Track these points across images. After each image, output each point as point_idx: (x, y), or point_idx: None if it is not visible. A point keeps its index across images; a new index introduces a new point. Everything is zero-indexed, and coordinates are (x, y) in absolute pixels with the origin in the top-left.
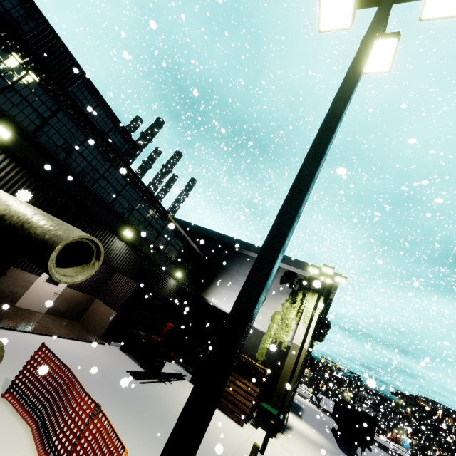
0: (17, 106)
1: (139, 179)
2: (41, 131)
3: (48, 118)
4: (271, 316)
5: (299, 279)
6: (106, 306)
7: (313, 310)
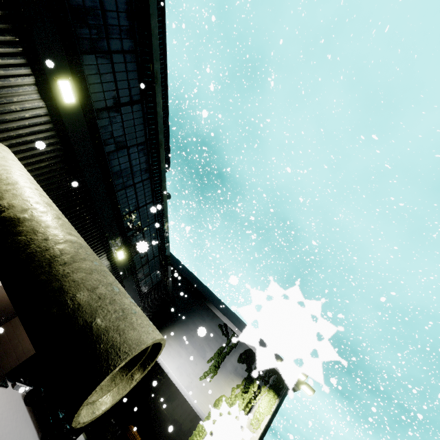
0: (101, 75)
1: (166, 202)
2: (107, 113)
3: (122, 104)
4: (215, 399)
5: None
6: None
7: (271, 418)
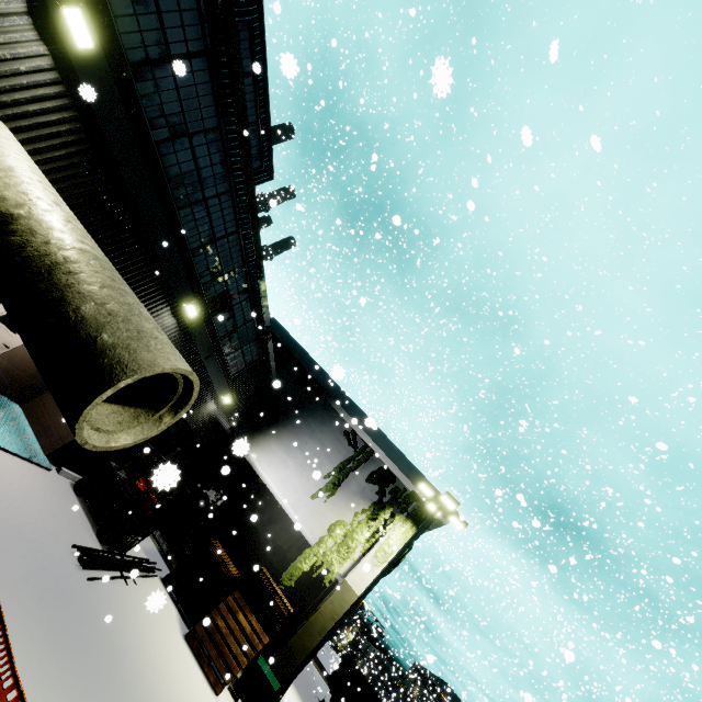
0: (134, 1)
1: (258, 234)
2: (150, 71)
3: (175, 56)
4: (330, 524)
5: (396, 488)
6: None
7: (401, 550)
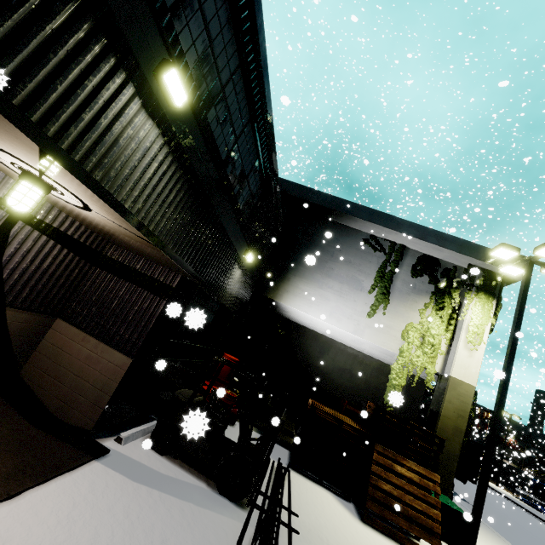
0: None
1: None
2: None
3: None
4: (401, 332)
5: (445, 270)
6: (93, 339)
7: (517, 325)
